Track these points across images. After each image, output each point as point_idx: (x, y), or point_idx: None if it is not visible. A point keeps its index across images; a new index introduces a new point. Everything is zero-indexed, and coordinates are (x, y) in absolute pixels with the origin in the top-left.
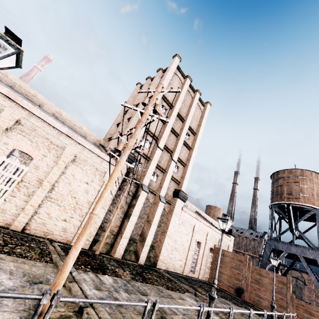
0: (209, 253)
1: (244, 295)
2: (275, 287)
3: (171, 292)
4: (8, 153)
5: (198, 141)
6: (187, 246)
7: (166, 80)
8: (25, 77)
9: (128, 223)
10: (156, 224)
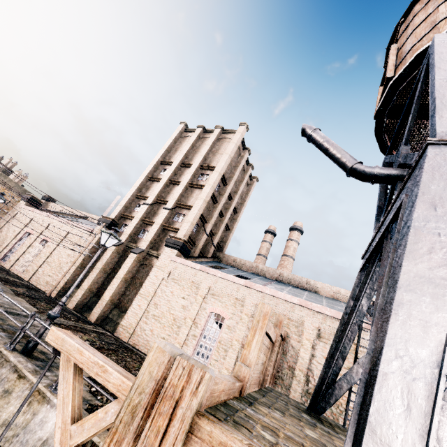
0: None
1: None
2: None
3: (16, 299)
4: (40, 242)
5: (215, 173)
6: (183, 318)
7: (163, 149)
8: None
9: (88, 276)
10: (120, 278)
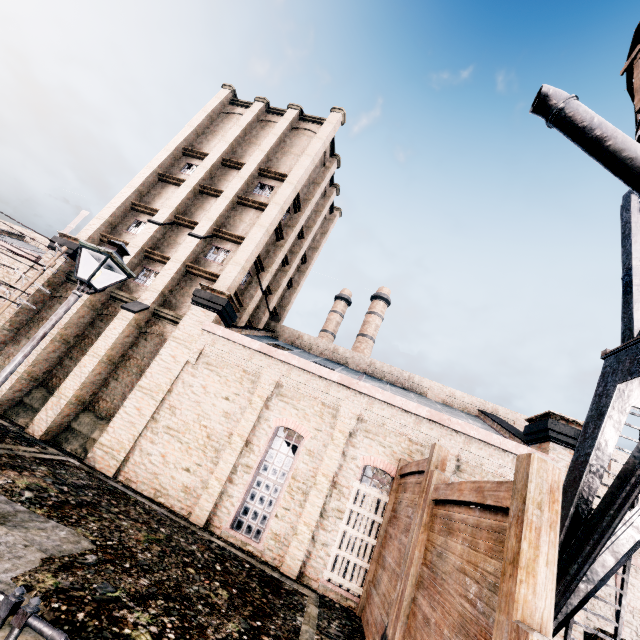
0: (354, 485)
1: None
2: (472, 588)
3: None
4: None
5: (288, 185)
6: (226, 435)
7: (189, 127)
8: None
9: None
10: (99, 355)
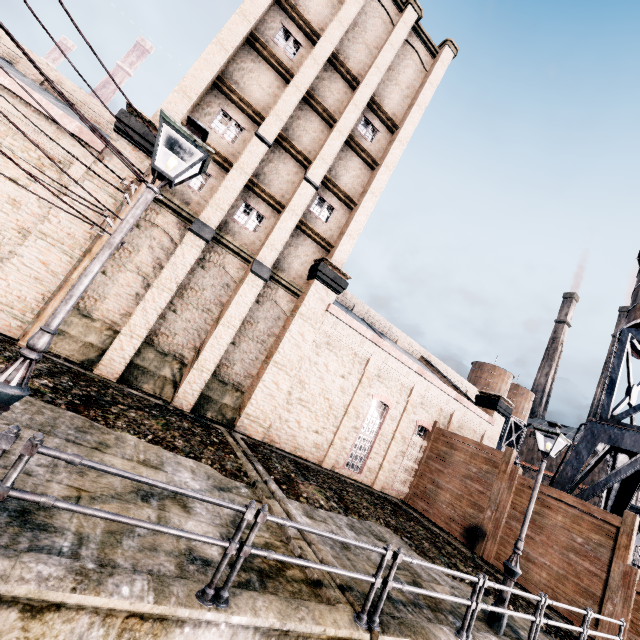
0: (412, 438)
1: (485, 547)
2: (580, 540)
3: (143, 448)
4: None
5: (399, 144)
6: (342, 406)
7: None
8: (102, 90)
9: (140, 303)
10: (234, 326)
